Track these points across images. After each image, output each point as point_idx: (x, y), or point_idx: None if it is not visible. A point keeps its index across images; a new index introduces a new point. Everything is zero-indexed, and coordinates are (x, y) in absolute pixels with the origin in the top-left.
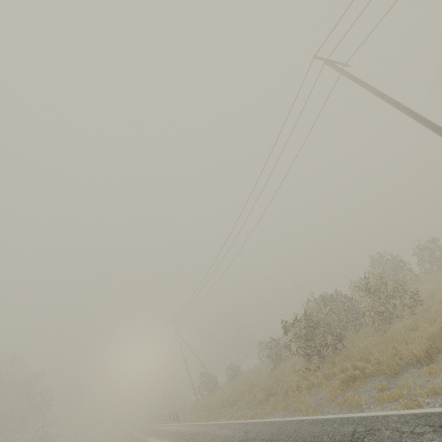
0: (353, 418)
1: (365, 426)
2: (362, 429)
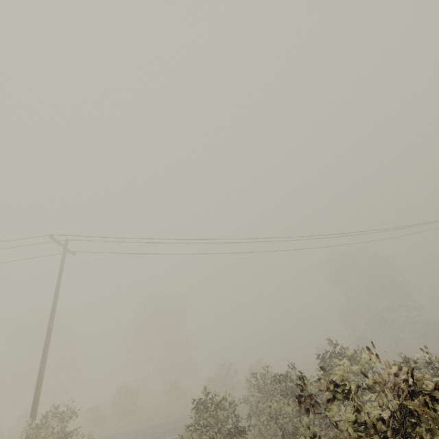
0: (171, 436)
1: (161, 437)
2: (162, 436)
